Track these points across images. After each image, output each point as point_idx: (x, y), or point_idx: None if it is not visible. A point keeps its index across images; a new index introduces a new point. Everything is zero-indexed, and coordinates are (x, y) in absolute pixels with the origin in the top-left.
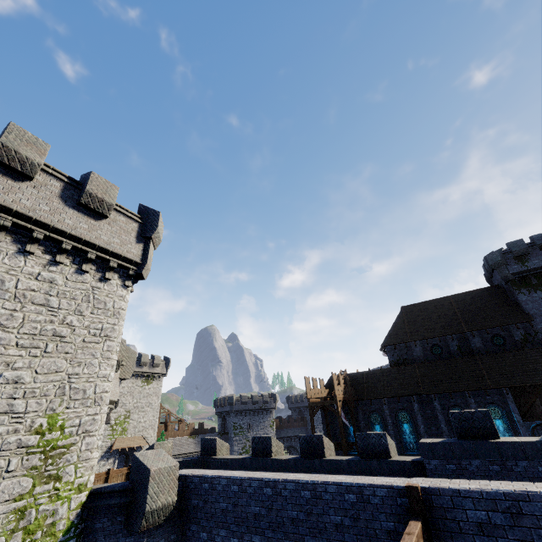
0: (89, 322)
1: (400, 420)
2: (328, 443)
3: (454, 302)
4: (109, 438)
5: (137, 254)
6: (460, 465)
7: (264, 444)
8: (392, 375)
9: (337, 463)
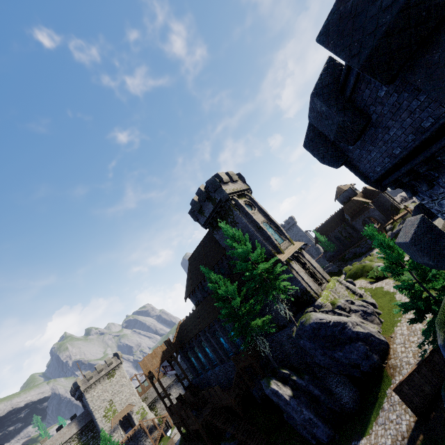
0: None
1: (204, 347)
2: None
3: (203, 247)
4: (107, 422)
5: None
6: None
7: None
8: (192, 320)
9: None
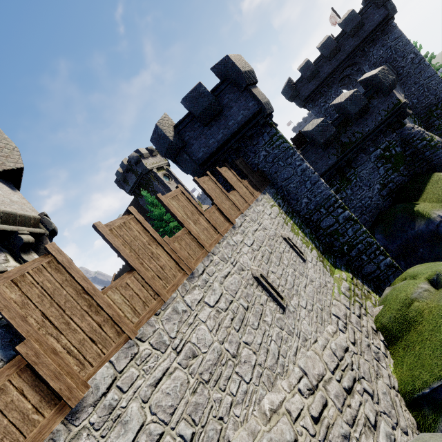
0: None
1: None
2: None
3: None
4: None
5: None
6: None
7: None
8: (125, 270)
9: None
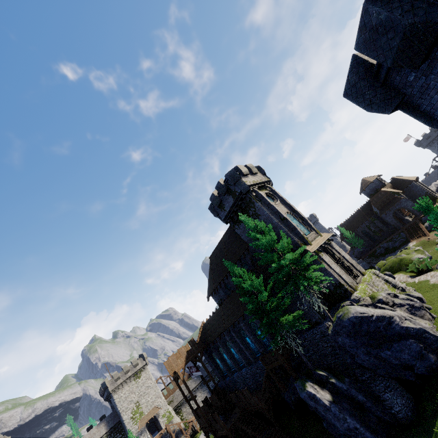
0: None
1: (229, 347)
2: None
3: (224, 244)
4: (135, 424)
5: None
6: None
7: None
8: (215, 319)
9: None
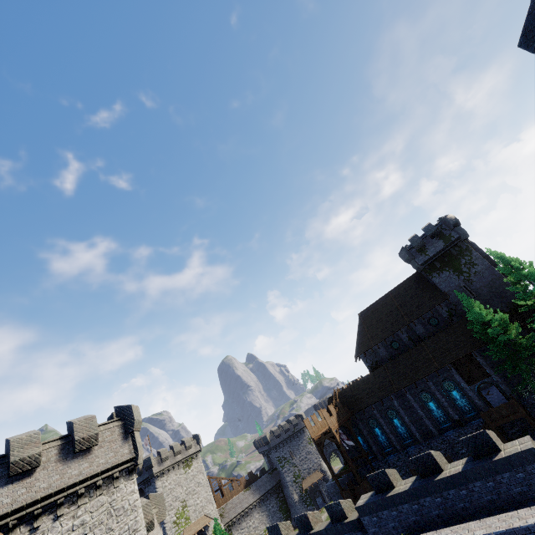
0: (118, 530)
1: (390, 417)
2: (313, 515)
3: (393, 297)
4: (177, 533)
5: (129, 451)
6: (378, 516)
7: (276, 530)
8: (371, 381)
9: (320, 533)
